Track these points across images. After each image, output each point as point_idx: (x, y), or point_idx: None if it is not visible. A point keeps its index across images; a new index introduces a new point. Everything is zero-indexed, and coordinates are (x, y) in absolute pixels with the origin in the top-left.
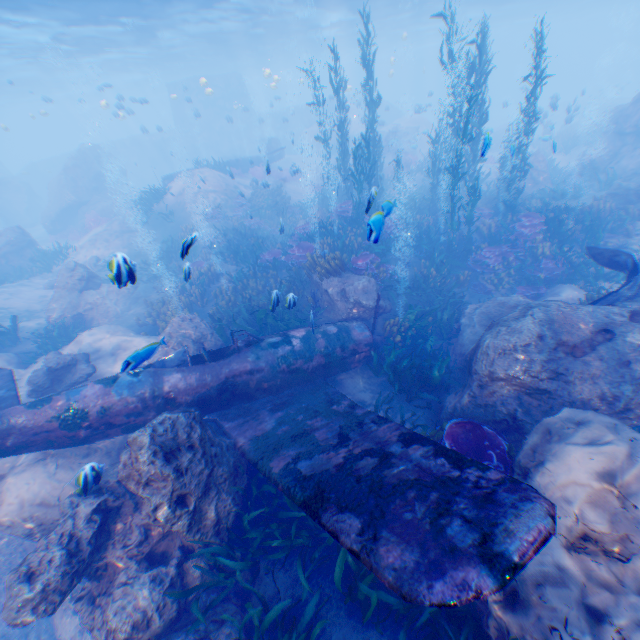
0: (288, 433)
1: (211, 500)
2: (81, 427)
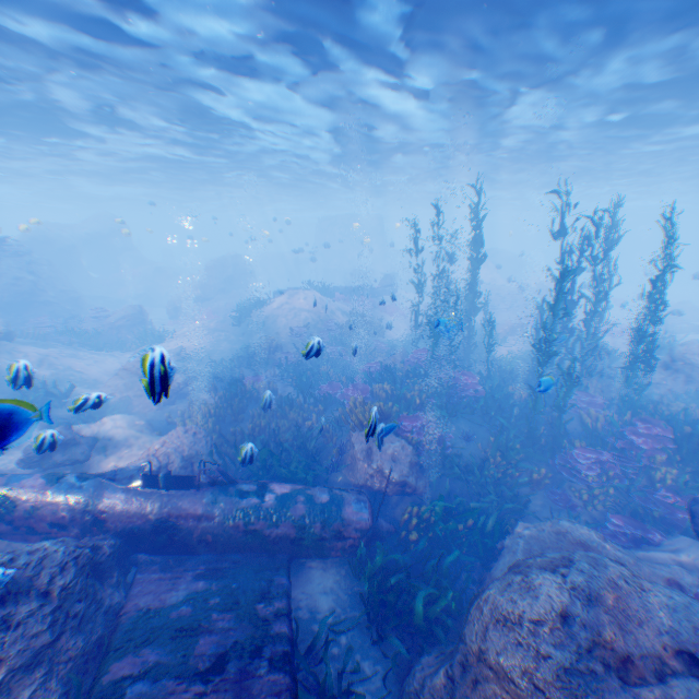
0: (179, 622)
1: (32, 683)
2: (3, 518)
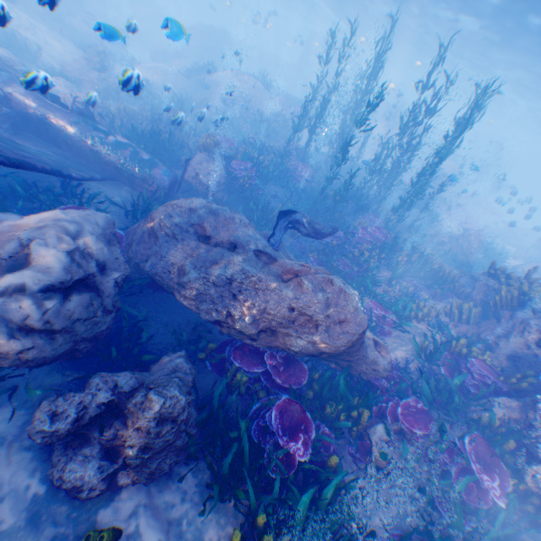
0: (24, 149)
1: None
2: None
